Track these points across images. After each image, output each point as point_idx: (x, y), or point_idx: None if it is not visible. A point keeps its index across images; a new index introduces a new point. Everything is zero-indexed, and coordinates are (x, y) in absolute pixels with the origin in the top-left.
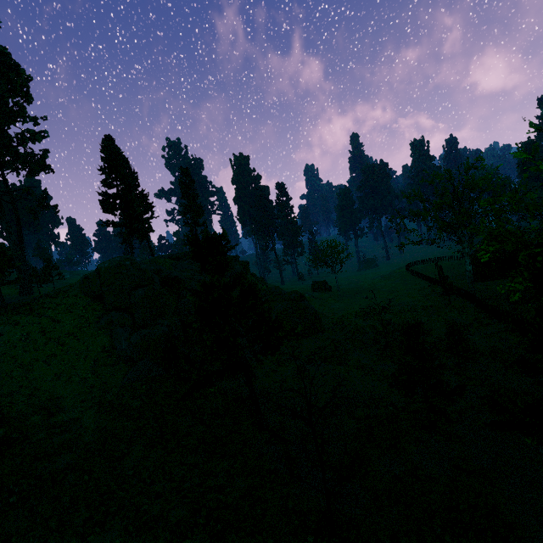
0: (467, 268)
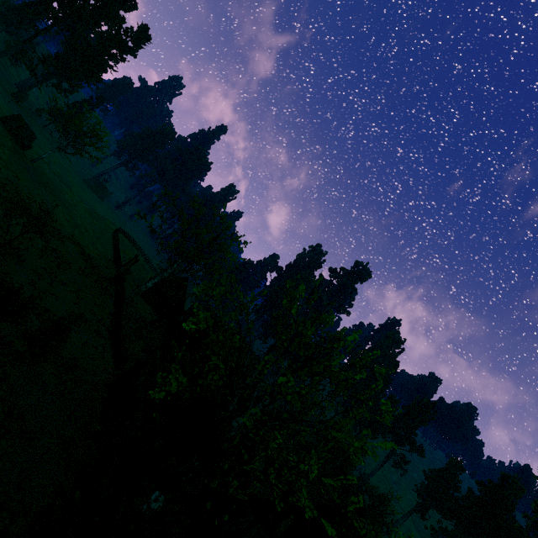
0: (149, 284)
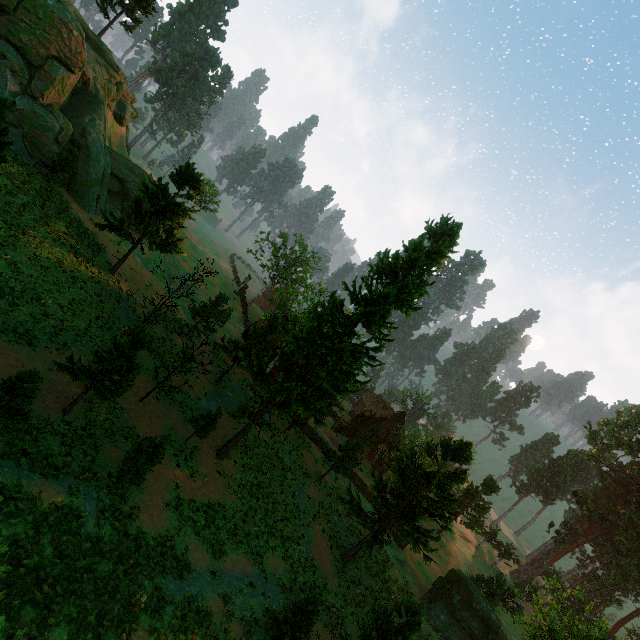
0: (260, 293)
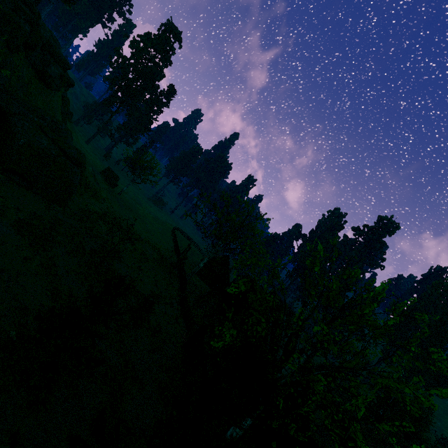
0: (201, 264)
